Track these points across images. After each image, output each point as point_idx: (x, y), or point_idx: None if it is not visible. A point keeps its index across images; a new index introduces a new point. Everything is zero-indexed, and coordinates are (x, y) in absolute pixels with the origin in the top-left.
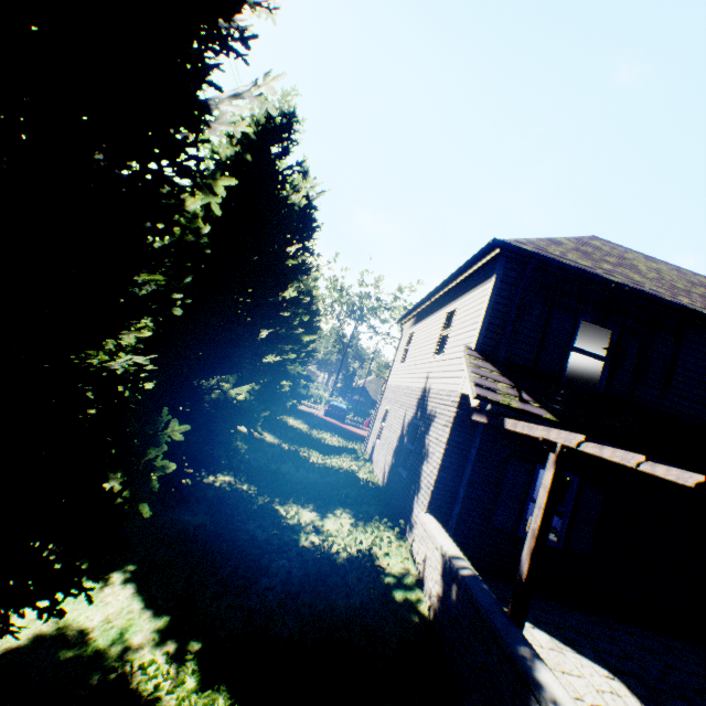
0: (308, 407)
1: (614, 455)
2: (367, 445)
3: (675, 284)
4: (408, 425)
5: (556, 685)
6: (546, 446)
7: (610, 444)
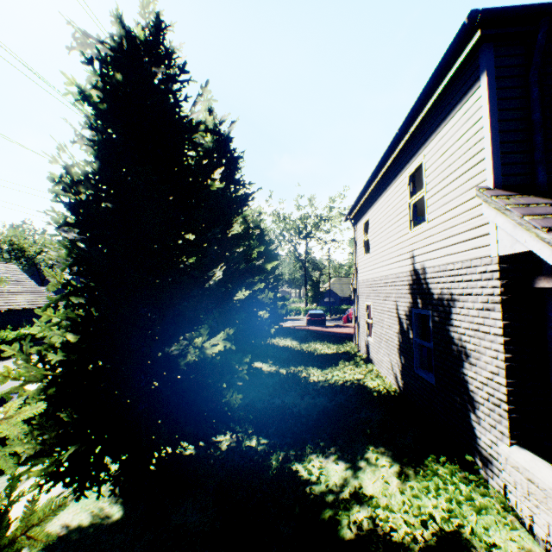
0: (291, 321)
1: None
2: (359, 344)
3: None
4: (407, 317)
5: None
6: None
7: None
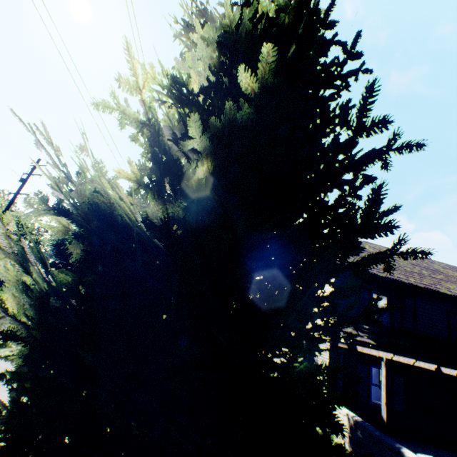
0: None
1: (404, 359)
2: None
3: (406, 268)
4: None
5: (408, 451)
6: (380, 358)
7: (399, 352)
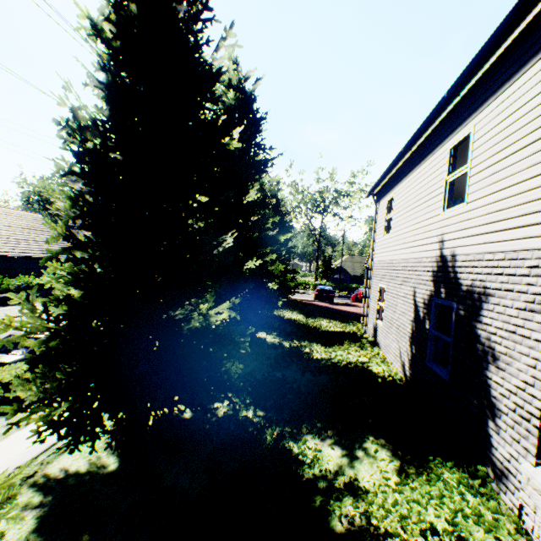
0: (299, 294)
1: None
2: (366, 325)
3: None
4: (426, 306)
5: None
6: None
7: None
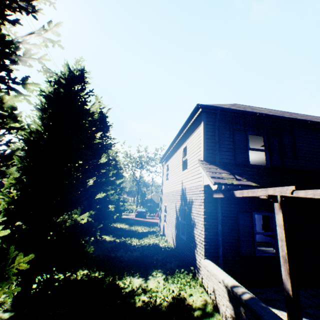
0: (127, 215)
1: (307, 193)
2: (160, 226)
3: (277, 113)
4: (179, 210)
5: None
6: (271, 199)
7: None
